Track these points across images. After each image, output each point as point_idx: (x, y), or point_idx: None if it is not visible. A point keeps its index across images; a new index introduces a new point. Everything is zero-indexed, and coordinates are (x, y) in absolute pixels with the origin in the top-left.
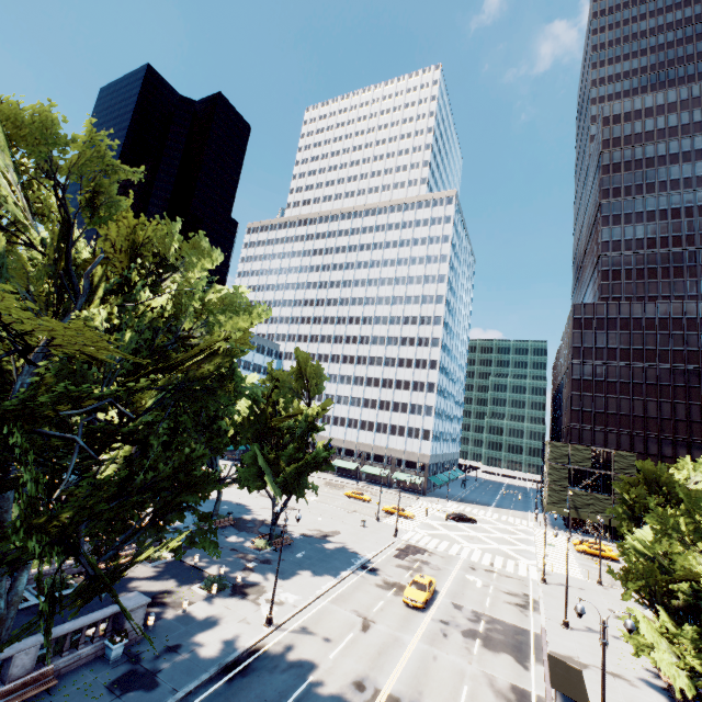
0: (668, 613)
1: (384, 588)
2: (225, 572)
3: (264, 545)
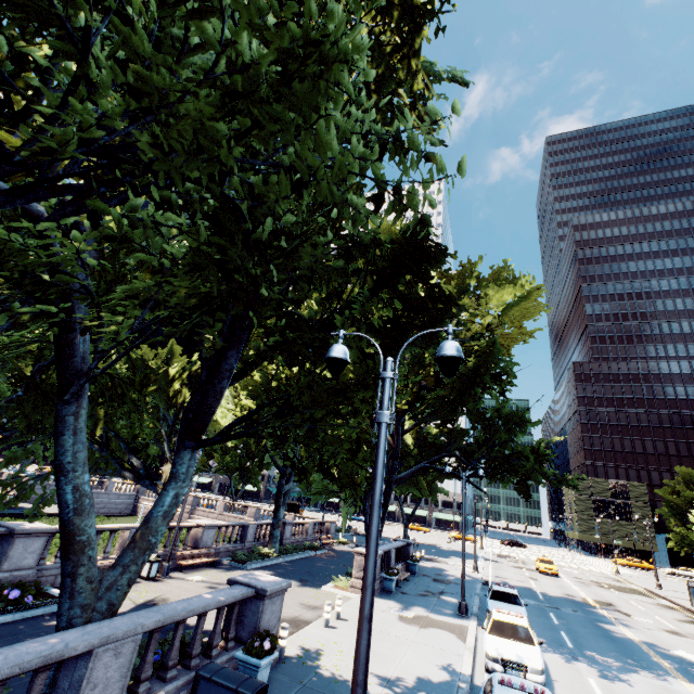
0: None
1: (517, 568)
2: None
3: None
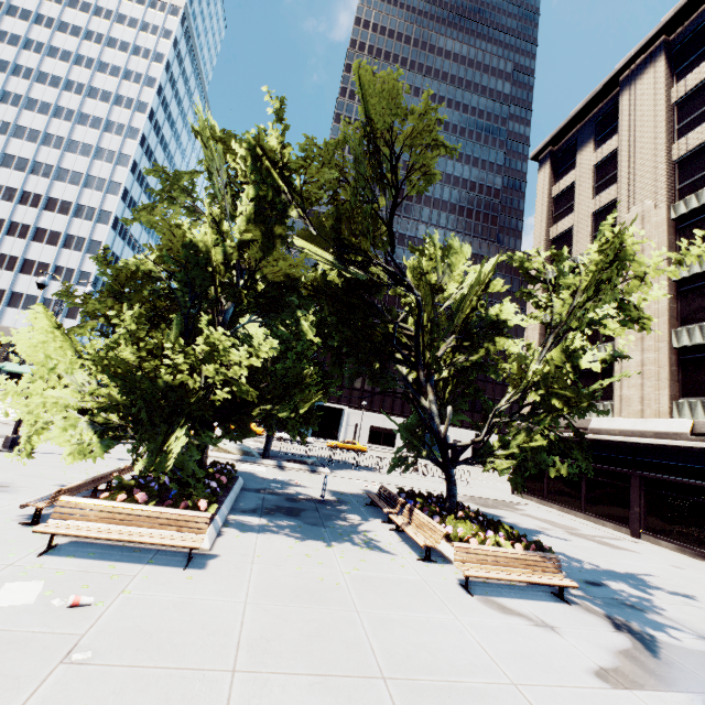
0: None
1: None
2: None
3: None
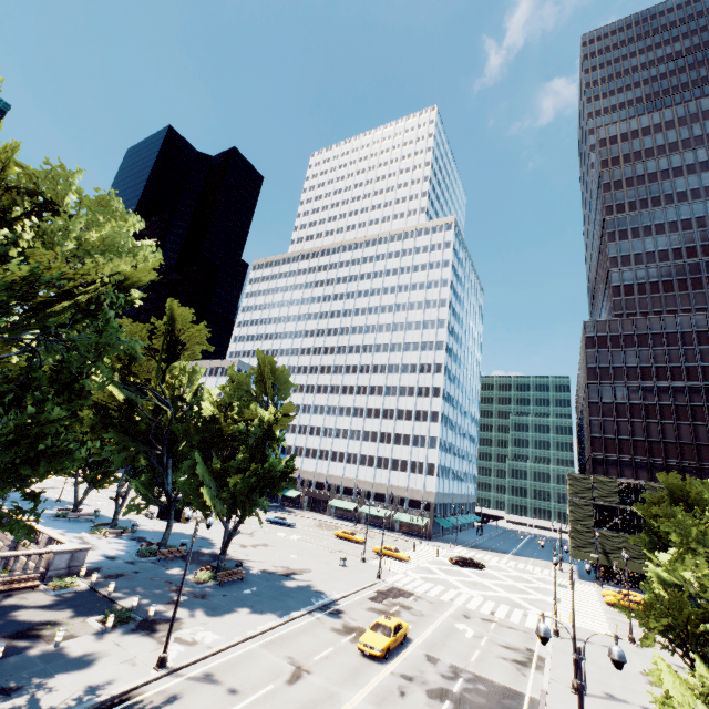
0: (708, 667)
1: (341, 633)
2: (142, 604)
3: (208, 578)
